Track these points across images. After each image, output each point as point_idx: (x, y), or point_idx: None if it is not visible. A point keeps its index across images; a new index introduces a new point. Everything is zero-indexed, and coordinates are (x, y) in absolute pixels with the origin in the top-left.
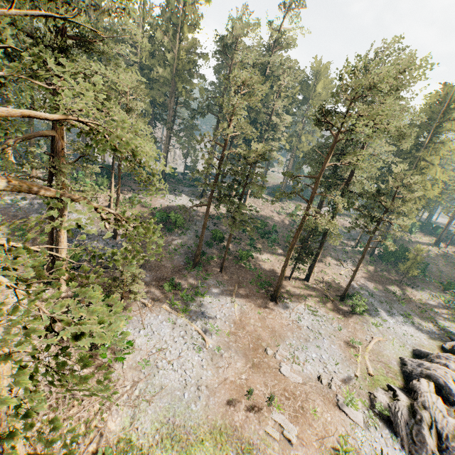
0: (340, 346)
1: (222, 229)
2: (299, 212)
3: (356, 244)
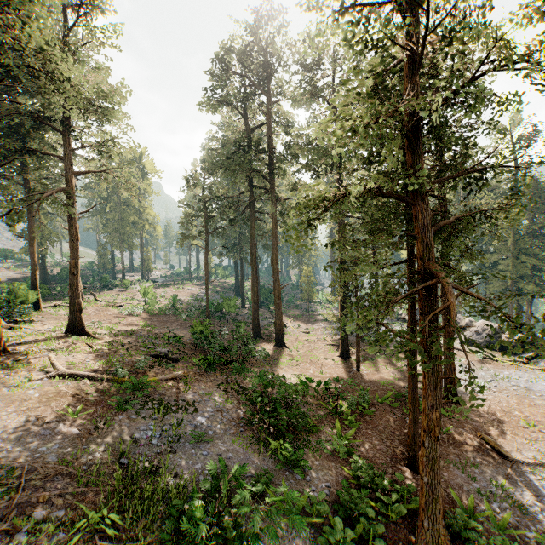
0: (498, 368)
1: (194, 400)
2: (137, 301)
3: (244, 302)
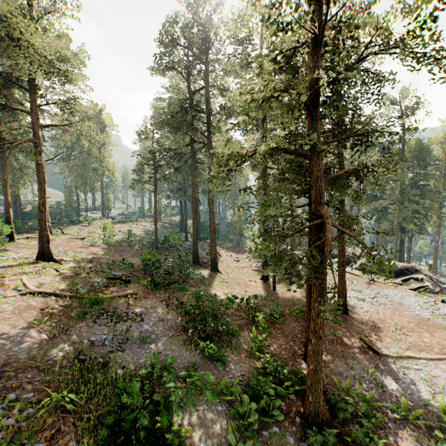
0: (380, 288)
1: (141, 312)
2: (98, 234)
3: (187, 236)
